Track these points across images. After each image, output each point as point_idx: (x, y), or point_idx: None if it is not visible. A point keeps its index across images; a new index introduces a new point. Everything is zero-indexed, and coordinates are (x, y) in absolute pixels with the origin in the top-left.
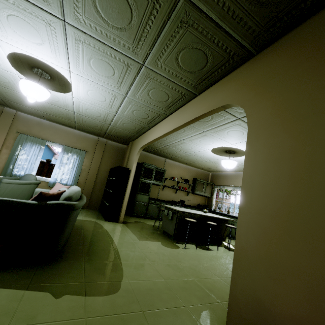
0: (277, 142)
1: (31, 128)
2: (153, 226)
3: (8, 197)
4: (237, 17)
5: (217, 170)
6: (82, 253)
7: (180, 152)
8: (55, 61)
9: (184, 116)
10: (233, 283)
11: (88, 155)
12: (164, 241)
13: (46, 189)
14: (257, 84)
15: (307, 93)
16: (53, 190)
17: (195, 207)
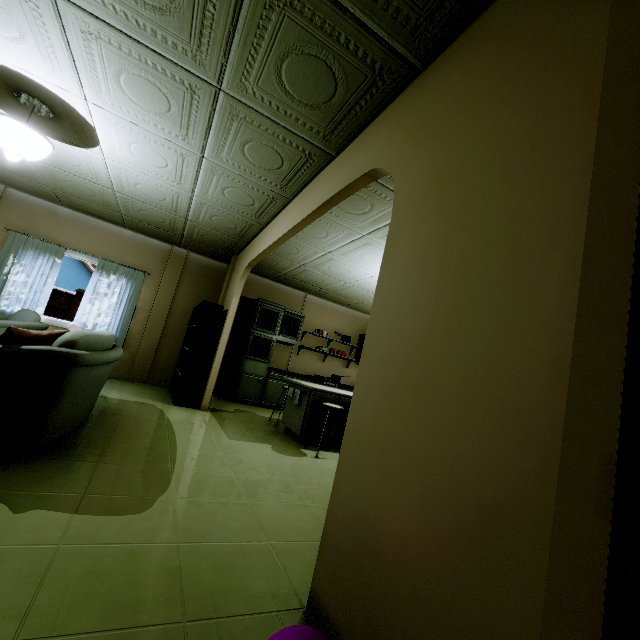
0: (425, 232)
1: (36, 222)
2: (269, 419)
3: None
4: None
5: None
6: (100, 450)
7: (330, 279)
8: (54, 79)
9: (312, 198)
10: (334, 492)
11: (149, 280)
12: (279, 444)
13: None
14: (417, 126)
15: (477, 137)
16: None
17: None
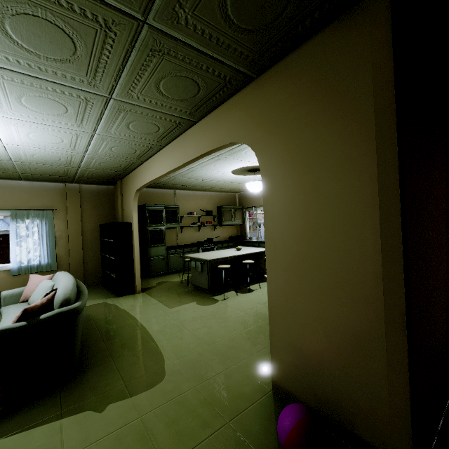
0: (290, 196)
1: None
2: (181, 282)
3: None
4: (224, 44)
5: (244, 190)
6: (106, 352)
7: (192, 180)
8: None
9: (186, 149)
10: (272, 335)
11: (58, 215)
12: (199, 299)
13: (18, 288)
14: (263, 120)
15: (310, 143)
16: (29, 288)
17: (227, 242)
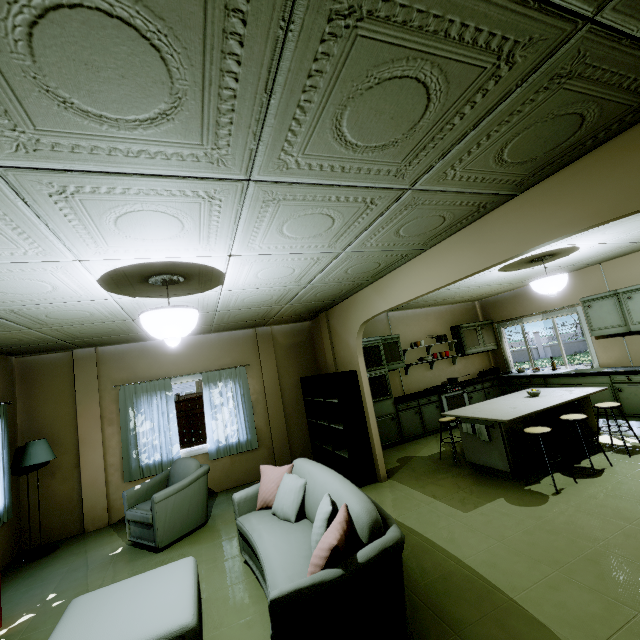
0: None
1: (134, 367)
2: (439, 458)
3: (174, 523)
4: None
5: (493, 294)
6: (424, 609)
7: None
8: (202, 252)
9: (489, 245)
10: None
11: (251, 371)
12: (503, 491)
13: (251, 487)
14: None
15: None
16: (267, 487)
17: (481, 382)
